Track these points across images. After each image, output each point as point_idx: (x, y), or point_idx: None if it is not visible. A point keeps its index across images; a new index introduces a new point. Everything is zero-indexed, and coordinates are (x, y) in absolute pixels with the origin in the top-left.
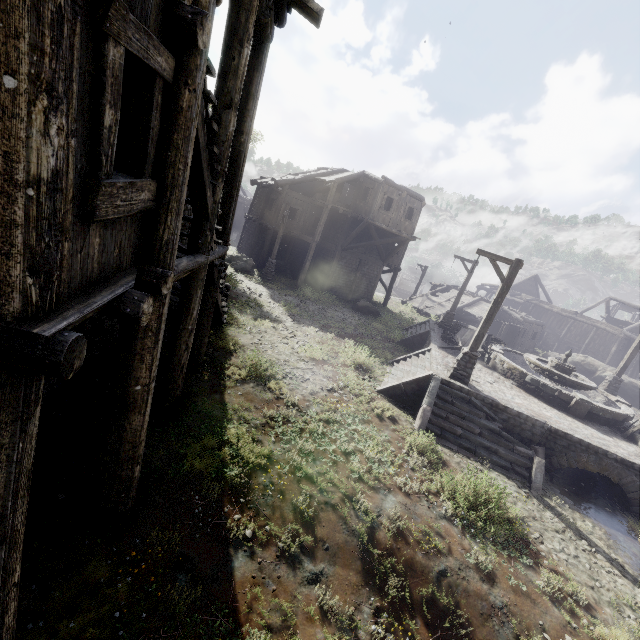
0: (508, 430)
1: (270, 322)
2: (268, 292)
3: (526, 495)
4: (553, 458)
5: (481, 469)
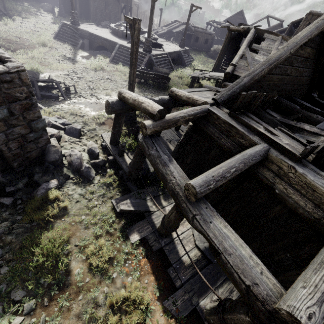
0: (82, 37)
1: (35, 20)
2: (52, 17)
3: (70, 47)
4: (93, 44)
5: (63, 44)
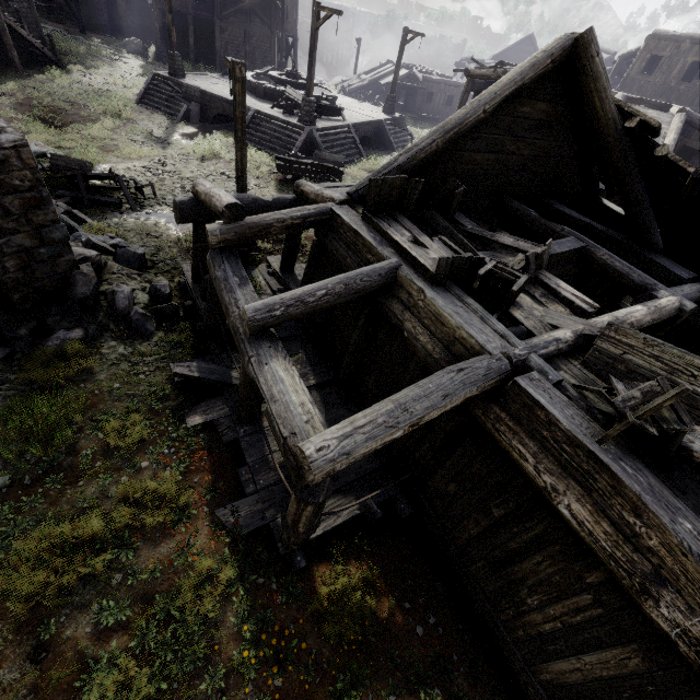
0: (189, 100)
1: (108, 71)
2: (141, 64)
3: (164, 119)
4: (208, 112)
5: (153, 113)
